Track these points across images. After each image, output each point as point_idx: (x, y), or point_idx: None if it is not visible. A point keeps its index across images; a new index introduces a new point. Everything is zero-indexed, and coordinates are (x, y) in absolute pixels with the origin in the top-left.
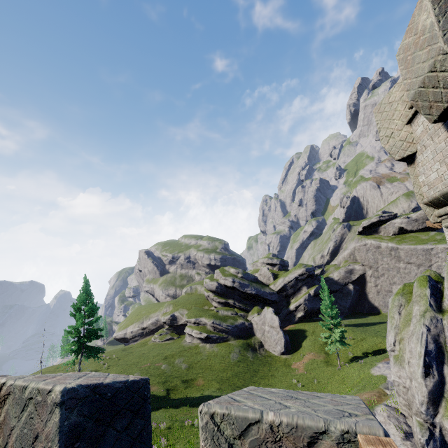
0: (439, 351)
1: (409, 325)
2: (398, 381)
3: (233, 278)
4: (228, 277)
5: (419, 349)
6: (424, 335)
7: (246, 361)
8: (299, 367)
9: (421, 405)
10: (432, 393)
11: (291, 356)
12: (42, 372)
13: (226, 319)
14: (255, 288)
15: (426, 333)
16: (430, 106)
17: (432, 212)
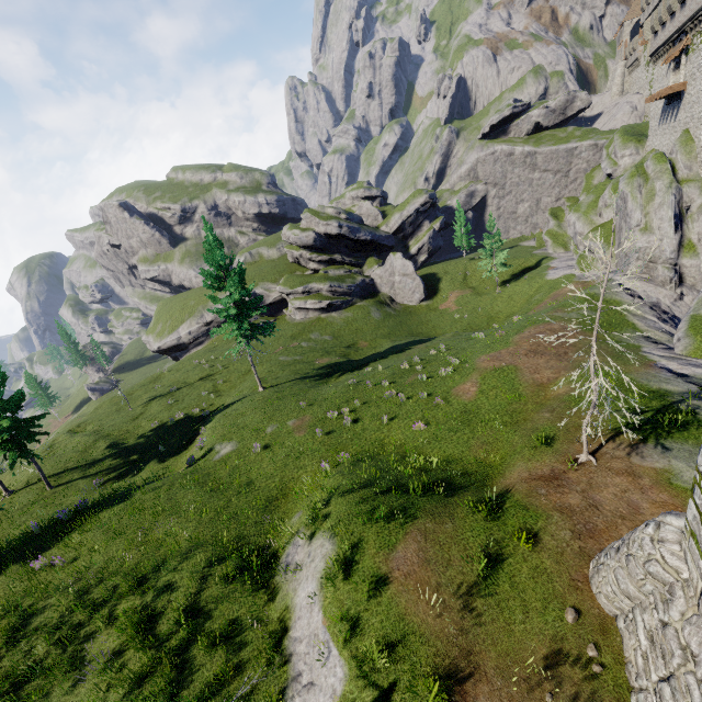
0: (679, 214)
1: (654, 200)
2: (647, 246)
3: (338, 222)
4: (331, 221)
5: (670, 214)
6: (673, 203)
7: (391, 316)
8: (449, 306)
9: (672, 254)
10: (677, 244)
11: (432, 301)
12: (110, 406)
13: (343, 279)
14: (370, 232)
15: (674, 201)
16: None
17: None
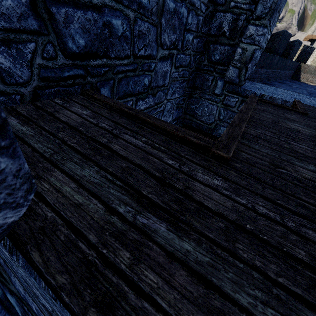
0: None
1: None
2: None
3: None
4: None
5: None
6: None
7: None
8: None
9: None
10: None
11: None
12: None
13: None
14: None
15: None
16: None
17: None
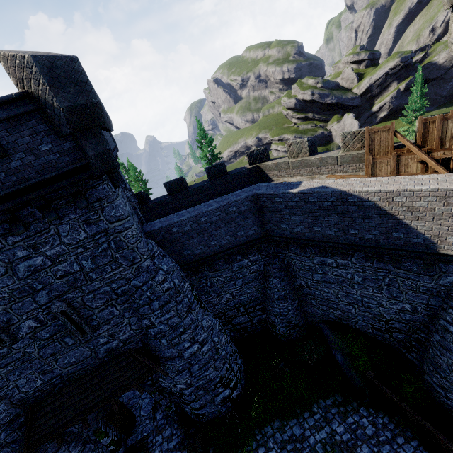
0: None
1: None
2: None
3: (312, 91)
4: (307, 91)
5: None
6: None
7: None
8: None
9: None
10: None
11: None
12: None
13: (306, 132)
14: (336, 97)
15: None
16: (447, 2)
17: (451, 46)
